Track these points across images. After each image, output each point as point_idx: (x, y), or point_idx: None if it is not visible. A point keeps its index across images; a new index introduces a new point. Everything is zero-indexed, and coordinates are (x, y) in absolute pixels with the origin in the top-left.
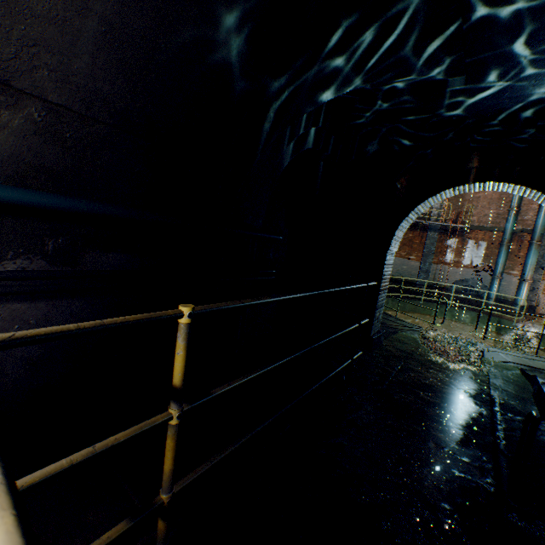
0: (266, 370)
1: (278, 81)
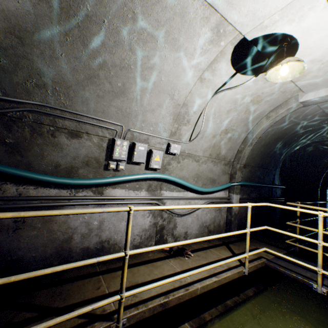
0: (307, 219)
1: (287, 148)
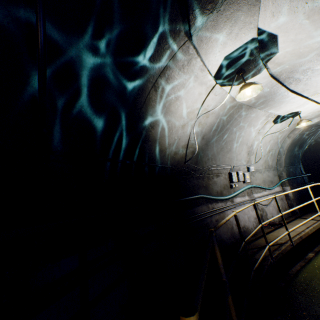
0: None
1: (301, 148)
